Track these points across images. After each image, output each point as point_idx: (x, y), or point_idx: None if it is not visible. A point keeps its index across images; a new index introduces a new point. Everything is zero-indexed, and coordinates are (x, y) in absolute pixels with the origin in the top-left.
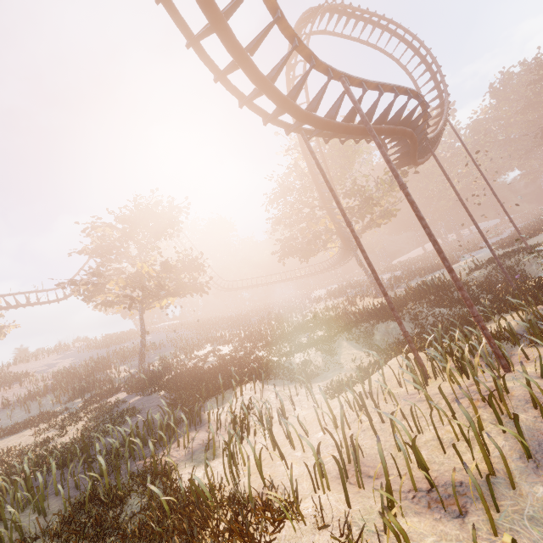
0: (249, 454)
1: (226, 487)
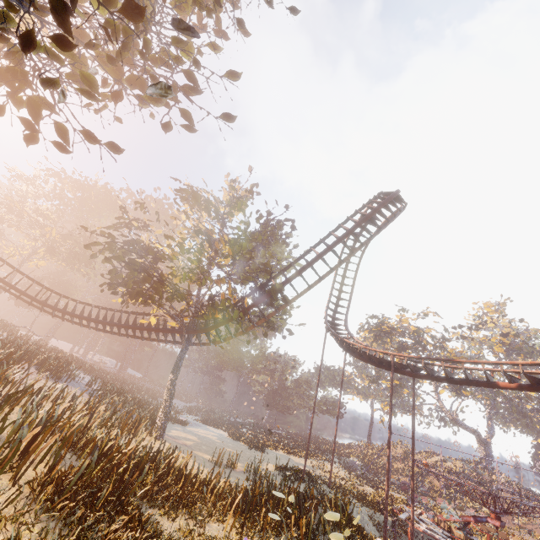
0: None
1: None
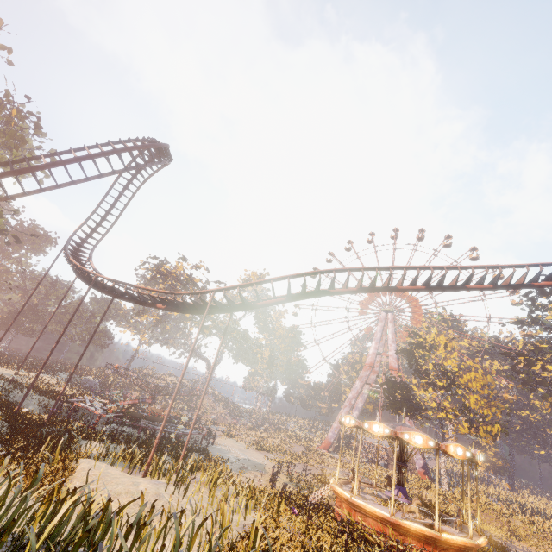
0: (149, 548)
1: (221, 547)
